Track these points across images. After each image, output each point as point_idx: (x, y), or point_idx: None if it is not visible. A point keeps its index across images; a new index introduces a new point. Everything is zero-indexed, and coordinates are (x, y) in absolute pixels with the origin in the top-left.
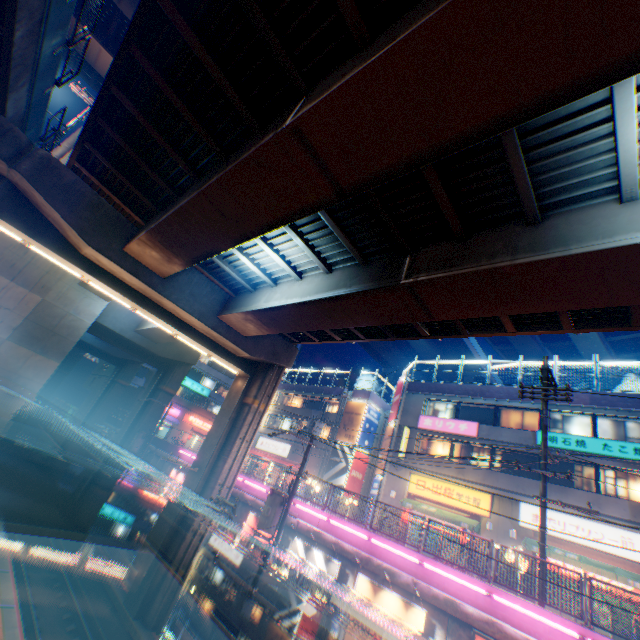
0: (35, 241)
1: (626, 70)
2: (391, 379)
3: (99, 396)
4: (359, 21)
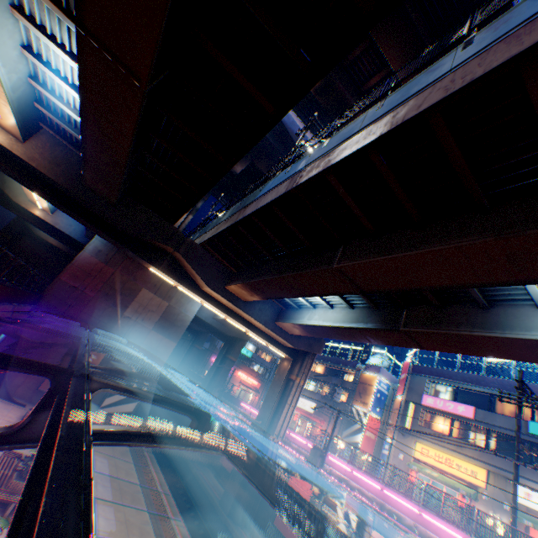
0: (181, 285)
1: (506, 284)
2: (398, 351)
3: (183, 355)
4: (372, 229)
